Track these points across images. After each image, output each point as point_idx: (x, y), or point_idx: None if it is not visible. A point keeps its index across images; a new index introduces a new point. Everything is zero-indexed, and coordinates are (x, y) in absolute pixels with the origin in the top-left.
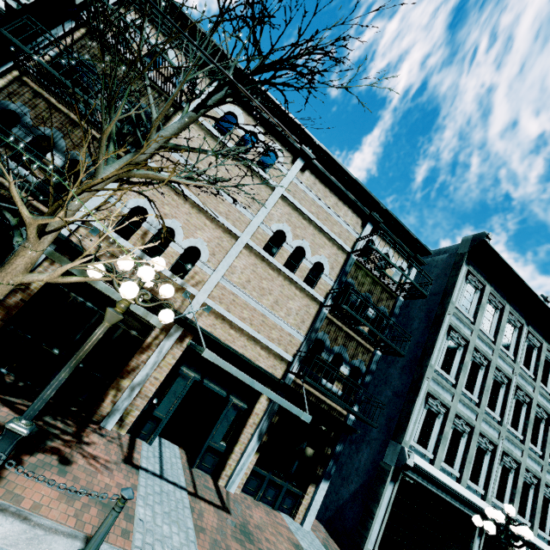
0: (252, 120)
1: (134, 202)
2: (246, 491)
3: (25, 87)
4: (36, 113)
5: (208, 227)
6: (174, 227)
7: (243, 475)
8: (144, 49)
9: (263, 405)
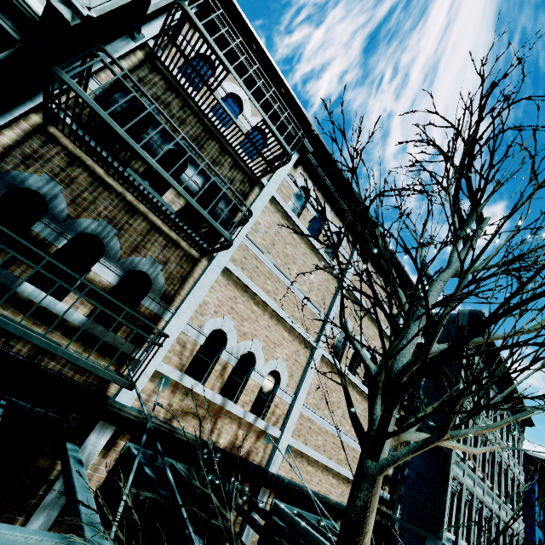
0: (320, 196)
1: (211, 324)
2: None
3: (52, 145)
4: (73, 194)
5: (286, 340)
6: (254, 350)
7: None
8: (217, 94)
9: None
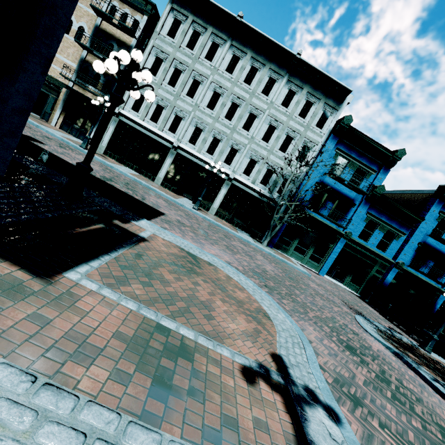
0: None
1: None
2: (64, 130)
3: None
4: None
5: None
6: None
7: (59, 122)
8: None
9: (63, 96)
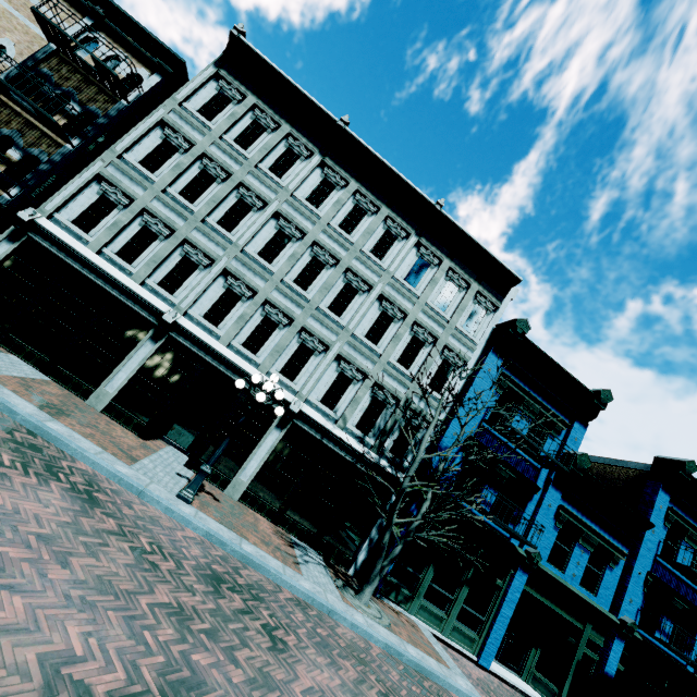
0: None
1: None
2: None
3: None
4: None
5: None
6: None
7: None
8: None
9: None
